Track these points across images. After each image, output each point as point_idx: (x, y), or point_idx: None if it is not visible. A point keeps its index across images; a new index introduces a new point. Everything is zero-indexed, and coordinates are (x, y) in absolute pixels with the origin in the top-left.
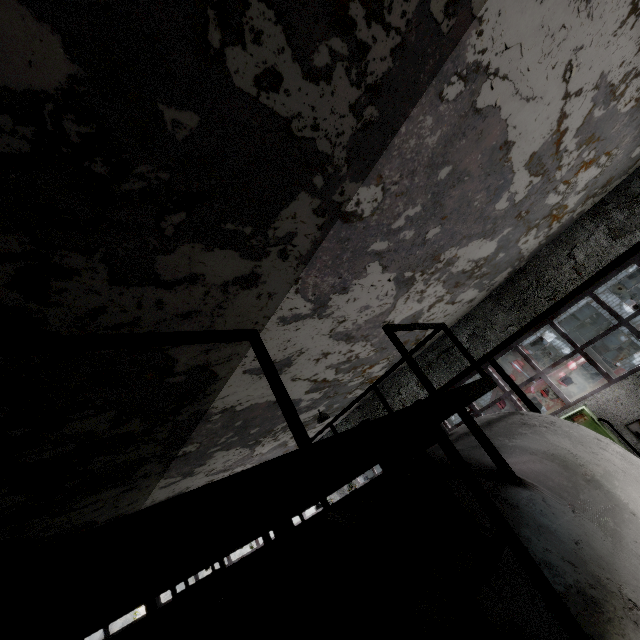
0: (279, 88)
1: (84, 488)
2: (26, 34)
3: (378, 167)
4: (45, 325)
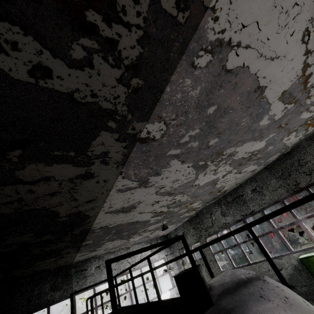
0: (52, 76)
1: (34, 259)
2: None
3: (156, 112)
4: None
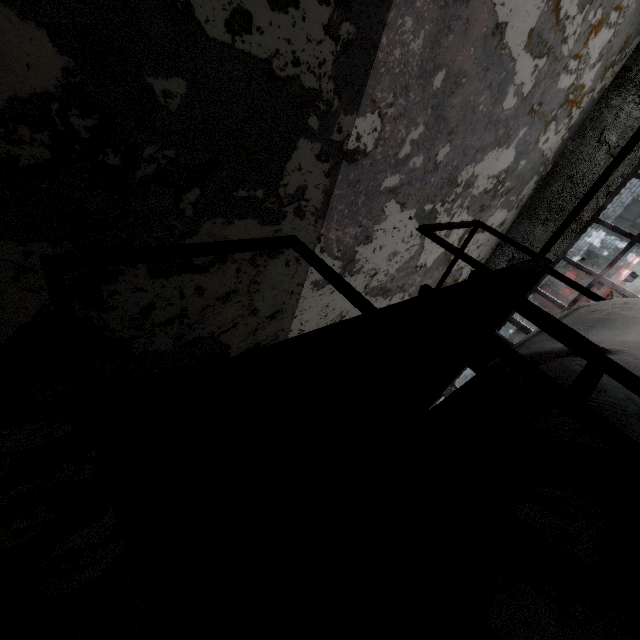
0: (251, 28)
1: None
2: (17, 37)
3: (369, 91)
4: (108, 332)
